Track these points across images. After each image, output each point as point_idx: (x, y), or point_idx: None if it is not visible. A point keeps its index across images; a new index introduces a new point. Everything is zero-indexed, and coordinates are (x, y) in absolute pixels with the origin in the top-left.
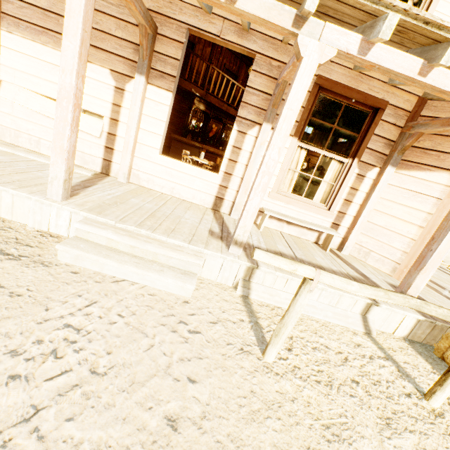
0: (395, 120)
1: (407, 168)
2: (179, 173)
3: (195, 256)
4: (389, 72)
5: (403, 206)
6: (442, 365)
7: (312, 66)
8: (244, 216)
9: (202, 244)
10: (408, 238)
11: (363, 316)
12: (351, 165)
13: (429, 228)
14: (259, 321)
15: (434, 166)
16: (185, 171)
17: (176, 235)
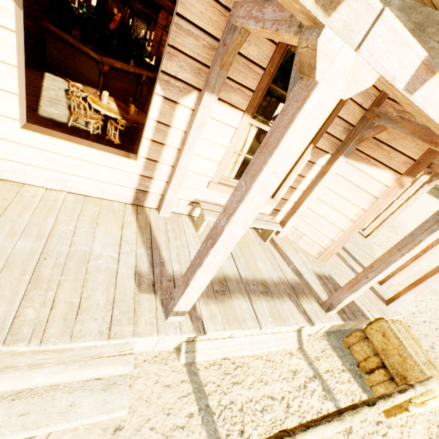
0: (363, 100)
1: (357, 159)
2: (70, 159)
3: (121, 358)
4: (425, 116)
5: (343, 198)
6: (347, 354)
7: (328, 102)
8: (187, 292)
9: (128, 325)
10: (339, 228)
11: (298, 332)
12: (304, 151)
13: (359, 223)
14: (209, 402)
15: (382, 163)
16: (81, 157)
17: (86, 322)
